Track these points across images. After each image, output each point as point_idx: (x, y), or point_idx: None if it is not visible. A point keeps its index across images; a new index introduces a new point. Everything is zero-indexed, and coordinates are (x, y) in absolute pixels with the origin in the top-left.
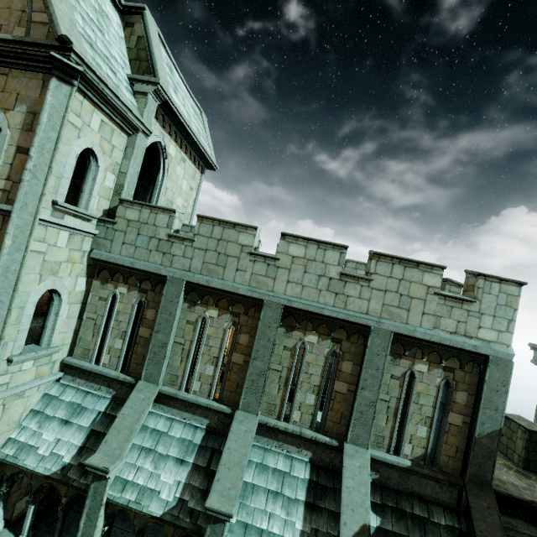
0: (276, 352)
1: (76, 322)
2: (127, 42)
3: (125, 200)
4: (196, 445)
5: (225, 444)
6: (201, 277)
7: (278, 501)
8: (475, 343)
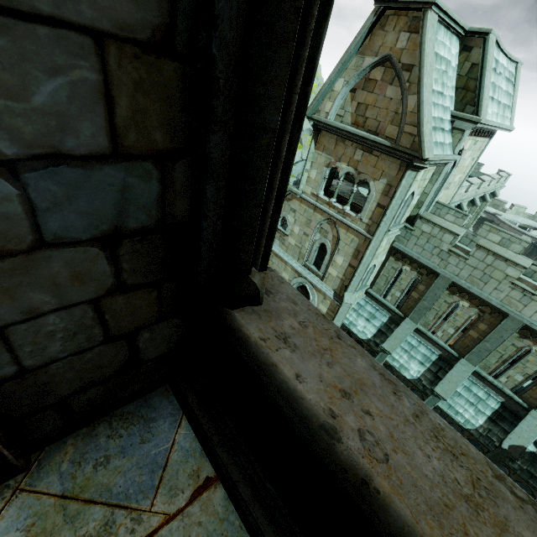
0: (504, 344)
1: (376, 273)
2: (458, 68)
3: (423, 218)
4: (431, 361)
5: (448, 368)
6: (465, 283)
7: (472, 407)
8: None
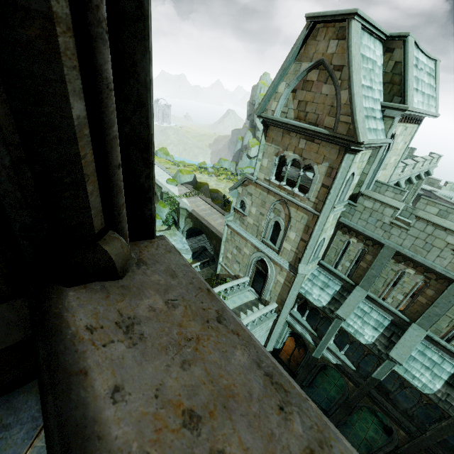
0: (453, 308)
1: (326, 246)
2: (384, 66)
3: (365, 195)
4: (384, 326)
5: (401, 332)
6: (408, 252)
7: (428, 371)
8: None
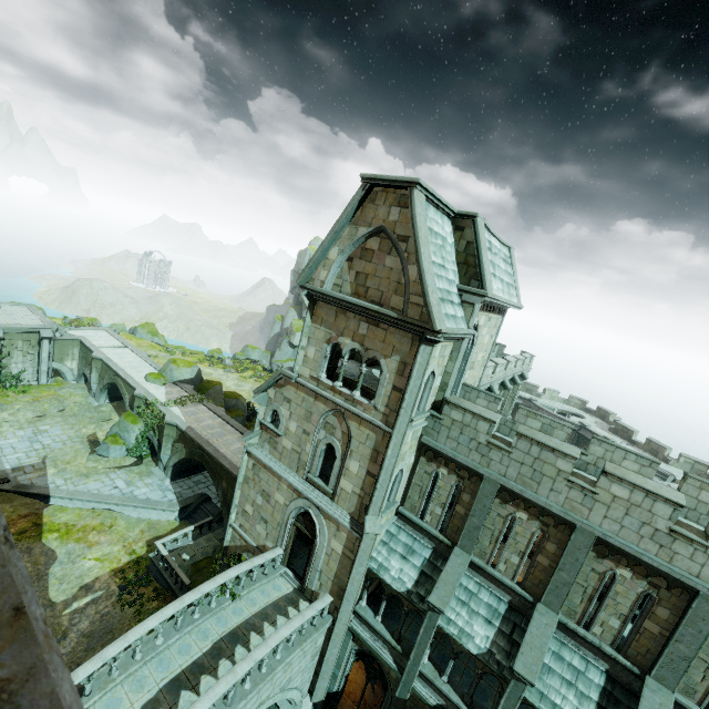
0: (583, 570)
1: (406, 482)
2: (455, 245)
3: (451, 402)
4: (501, 614)
5: (525, 623)
6: (515, 485)
7: (572, 689)
8: None
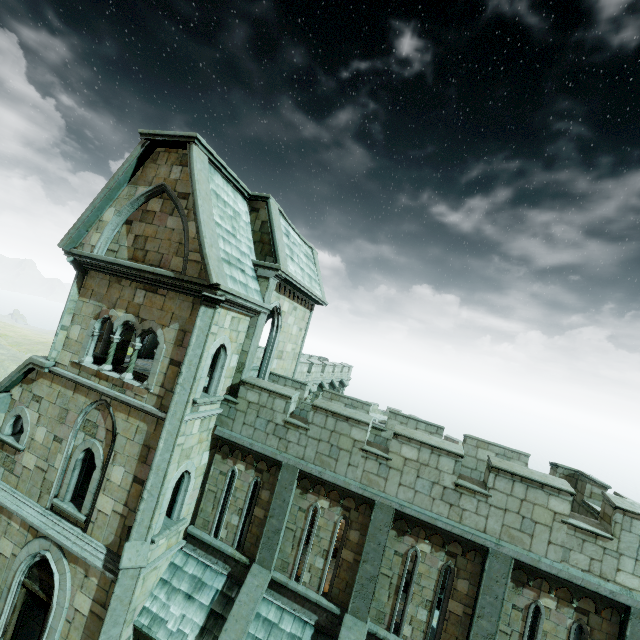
0: (386, 556)
1: (199, 491)
2: (252, 225)
3: (247, 382)
4: None
5: None
6: (314, 467)
7: None
8: (612, 588)
